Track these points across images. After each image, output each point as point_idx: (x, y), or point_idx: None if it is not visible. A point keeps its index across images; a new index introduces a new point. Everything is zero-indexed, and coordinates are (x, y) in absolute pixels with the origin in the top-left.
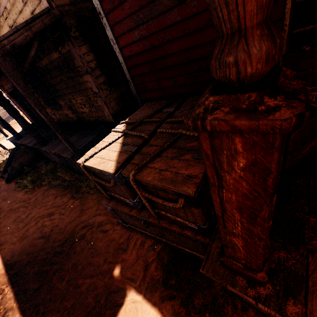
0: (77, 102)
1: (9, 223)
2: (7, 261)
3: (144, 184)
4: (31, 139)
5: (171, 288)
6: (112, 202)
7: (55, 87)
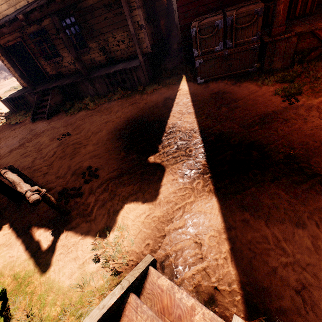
0: (115, 40)
1: (96, 119)
2: (126, 120)
3: (238, 18)
4: (58, 83)
5: (242, 81)
6: (203, 56)
7: (92, 27)
